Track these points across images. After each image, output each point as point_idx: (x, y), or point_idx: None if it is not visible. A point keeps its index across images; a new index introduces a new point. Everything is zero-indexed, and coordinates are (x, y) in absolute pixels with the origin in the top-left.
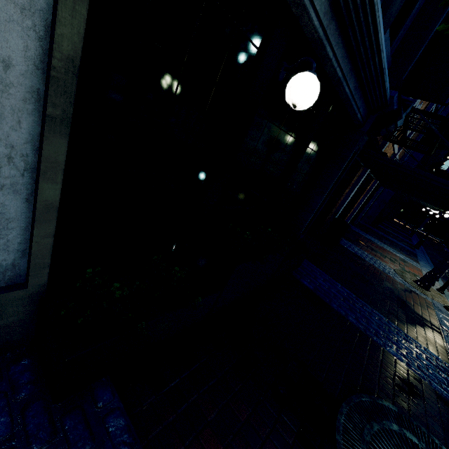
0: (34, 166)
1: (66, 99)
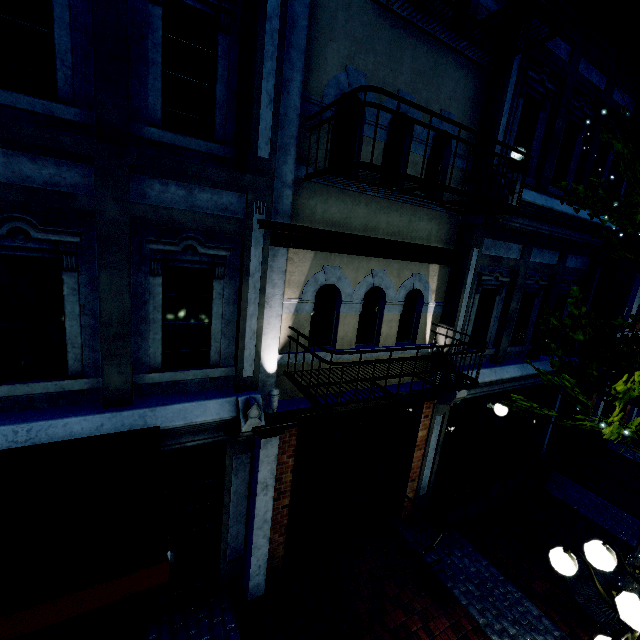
0: (432, 461)
1: (440, 447)
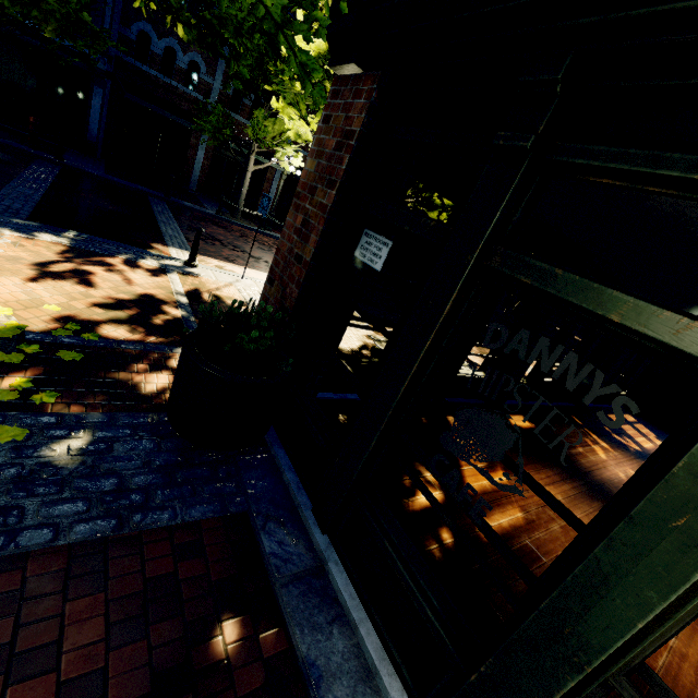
0: None
1: None
